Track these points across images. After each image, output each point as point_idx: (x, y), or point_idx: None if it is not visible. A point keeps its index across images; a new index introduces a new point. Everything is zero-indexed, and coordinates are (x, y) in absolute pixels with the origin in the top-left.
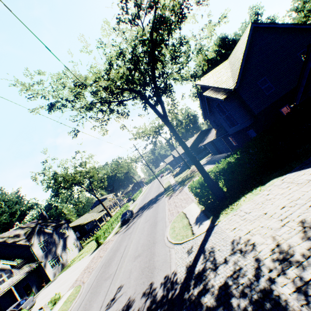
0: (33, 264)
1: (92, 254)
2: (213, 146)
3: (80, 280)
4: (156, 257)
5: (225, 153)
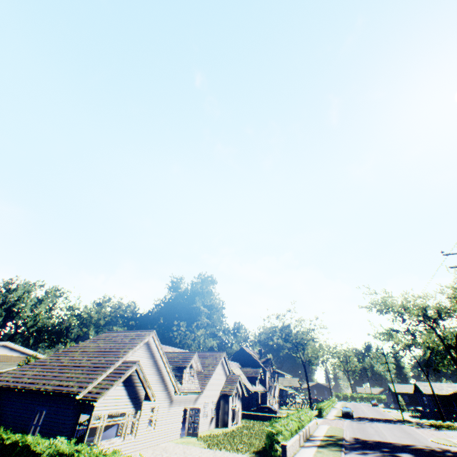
0: (264, 387)
1: (317, 418)
2: None
3: (330, 425)
4: (424, 442)
5: None
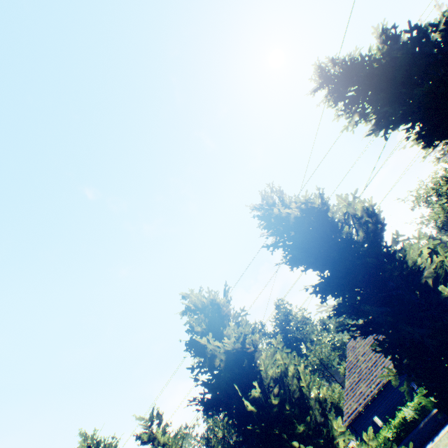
0: None
1: None
2: None
3: None
4: None
5: None
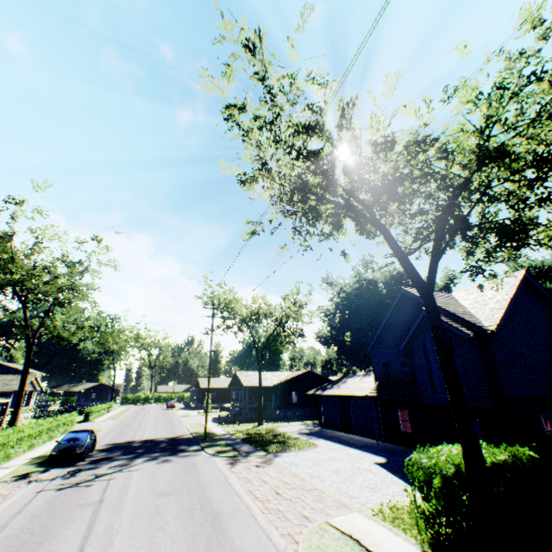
0: None
1: None
2: (340, 409)
3: None
4: None
5: (361, 435)
